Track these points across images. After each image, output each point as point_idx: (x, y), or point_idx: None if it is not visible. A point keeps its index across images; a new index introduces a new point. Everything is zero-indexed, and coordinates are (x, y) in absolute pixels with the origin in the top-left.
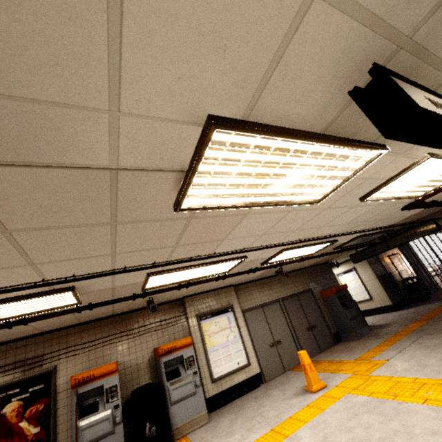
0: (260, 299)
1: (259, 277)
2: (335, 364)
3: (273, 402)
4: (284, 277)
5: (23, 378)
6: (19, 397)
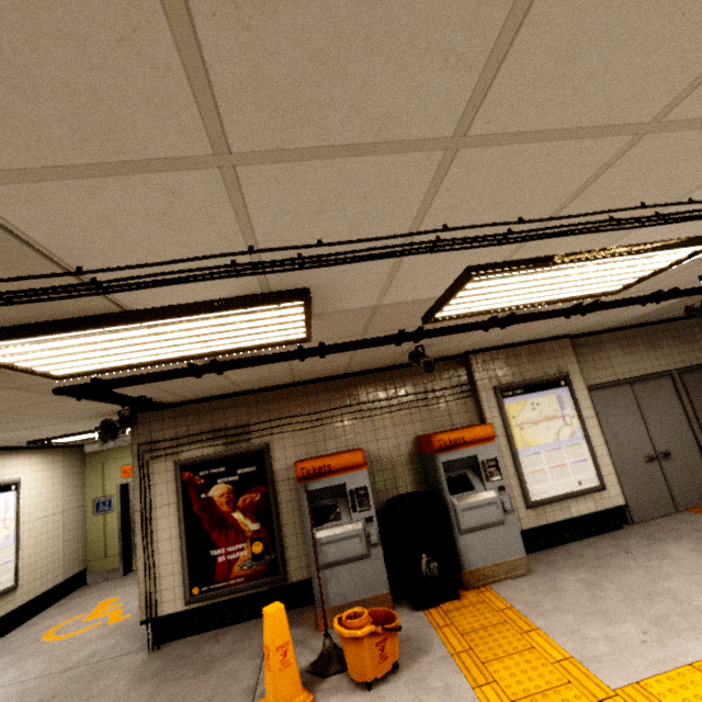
0: (627, 368)
1: (631, 321)
2: None
3: (693, 576)
4: (687, 325)
5: (227, 455)
6: (226, 479)
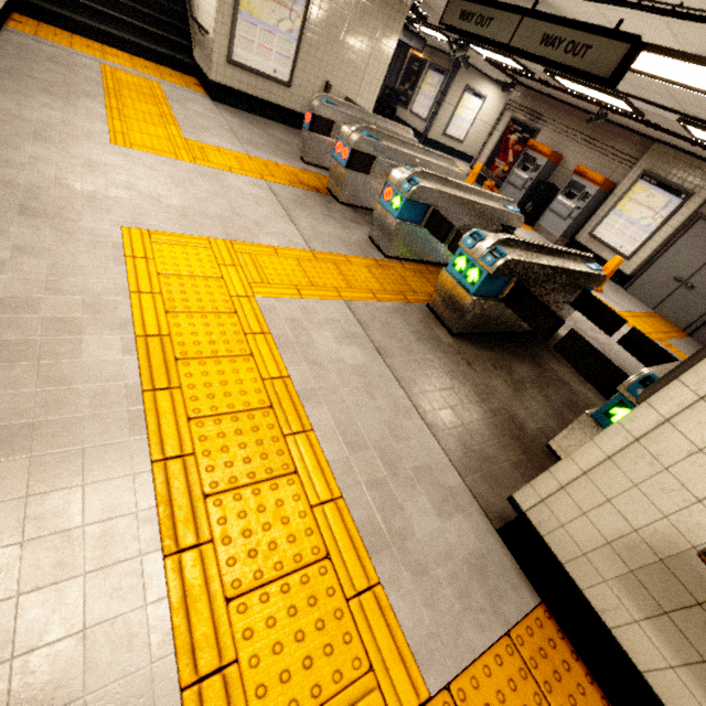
0: None
1: None
2: (655, 328)
3: None
4: None
5: (525, 124)
6: (518, 135)
